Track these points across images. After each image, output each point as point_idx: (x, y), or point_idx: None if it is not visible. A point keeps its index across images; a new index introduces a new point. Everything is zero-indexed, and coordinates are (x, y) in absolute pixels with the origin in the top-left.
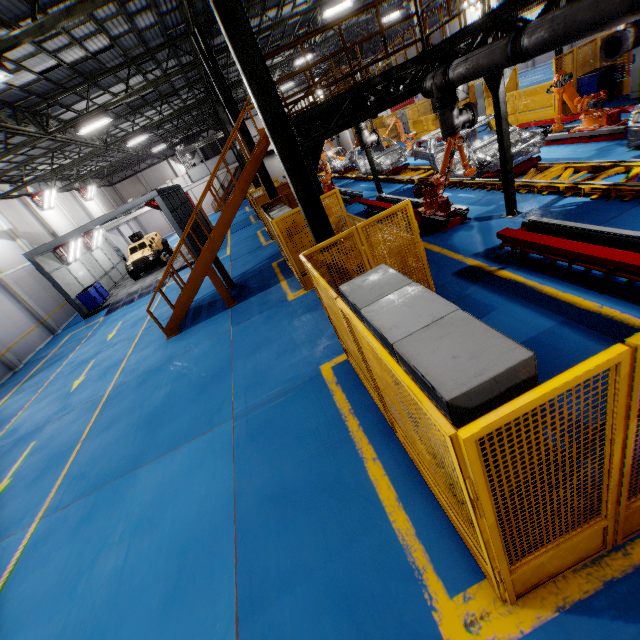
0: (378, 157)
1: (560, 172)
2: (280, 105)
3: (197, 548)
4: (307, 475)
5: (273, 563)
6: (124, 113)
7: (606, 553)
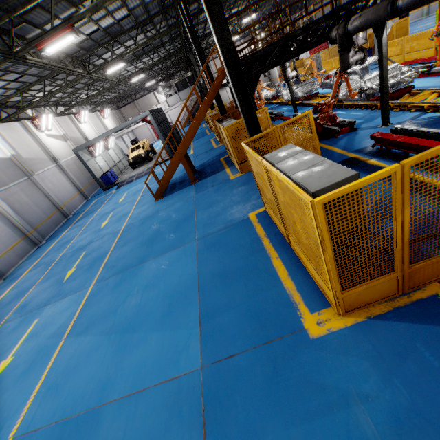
0: (296, 88)
1: (426, 96)
2: (235, 51)
3: (178, 295)
4: (238, 265)
5: (219, 301)
6: (130, 60)
7: (399, 296)
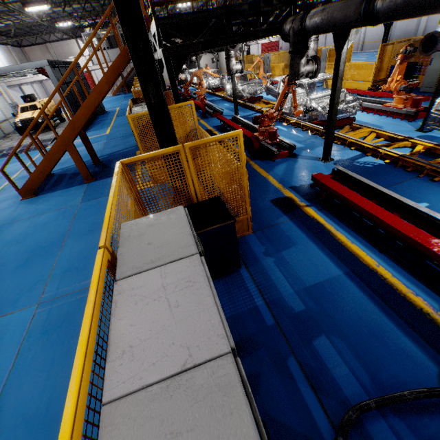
0: (241, 85)
1: (366, 134)
2: None
3: None
4: None
5: None
6: None
7: None
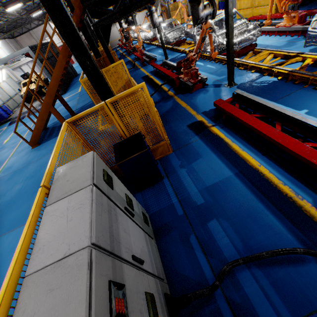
0: (168, 33)
1: (265, 56)
2: None
3: None
4: None
5: None
6: None
7: None
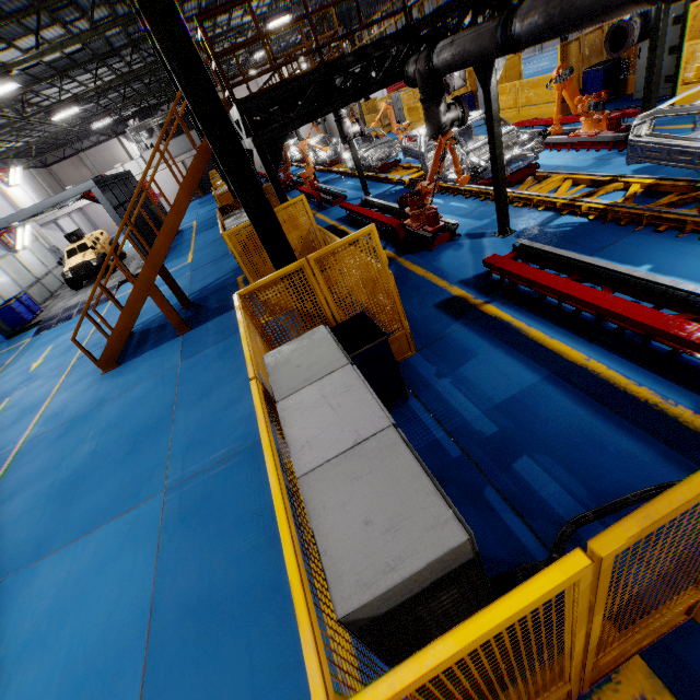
0: (365, 150)
1: (558, 184)
2: (211, 88)
3: (95, 683)
4: (241, 577)
5: None
6: (46, 76)
7: None
